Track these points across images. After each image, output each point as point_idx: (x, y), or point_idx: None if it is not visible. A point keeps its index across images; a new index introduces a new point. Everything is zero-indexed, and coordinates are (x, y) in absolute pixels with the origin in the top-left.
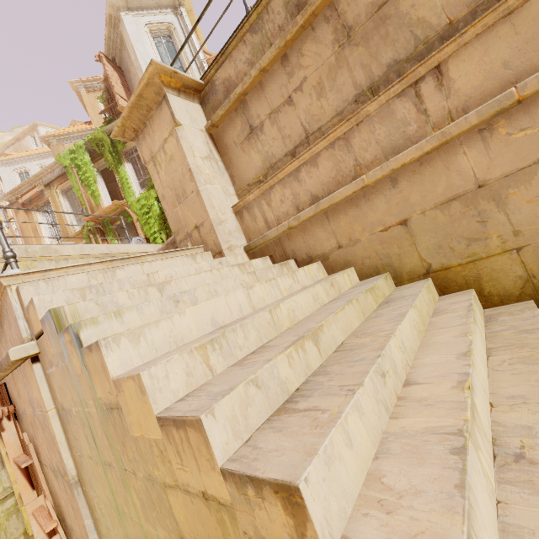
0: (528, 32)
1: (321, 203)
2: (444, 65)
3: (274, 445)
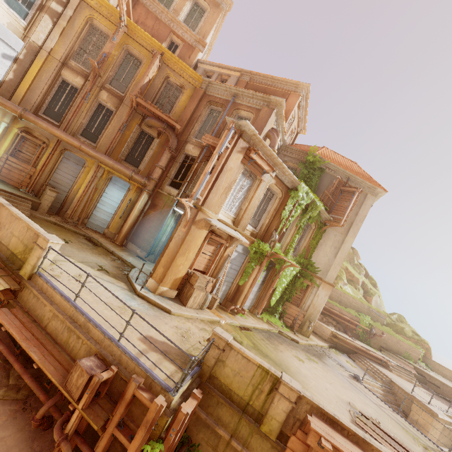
0: None
1: None
2: None
3: None
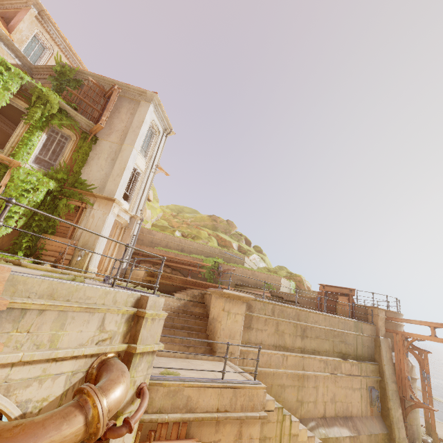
0: (296, 362)
1: (262, 370)
2: (288, 357)
3: (315, 439)
